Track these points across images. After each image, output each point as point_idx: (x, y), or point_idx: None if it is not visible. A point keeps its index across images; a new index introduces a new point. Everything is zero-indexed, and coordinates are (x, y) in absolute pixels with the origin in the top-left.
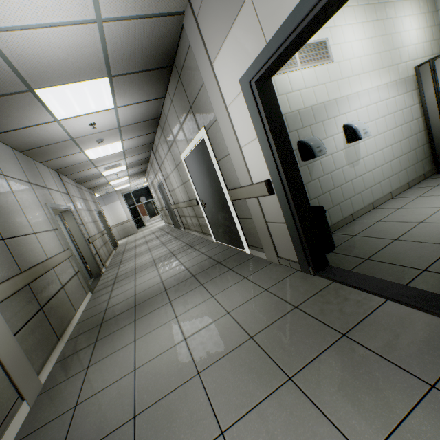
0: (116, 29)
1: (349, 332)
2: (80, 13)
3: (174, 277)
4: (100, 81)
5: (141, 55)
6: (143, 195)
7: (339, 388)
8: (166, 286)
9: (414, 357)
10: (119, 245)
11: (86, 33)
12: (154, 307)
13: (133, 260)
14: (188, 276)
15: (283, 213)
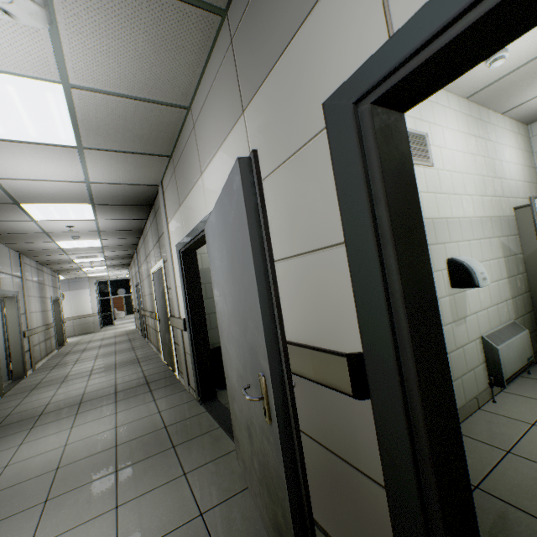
0: (101, 186)
1: (178, 445)
2: (74, 178)
3: (98, 391)
4: (84, 205)
5: (123, 198)
6: (123, 287)
7: (139, 475)
8: (84, 399)
9: (194, 459)
10: (68, 343)
11: (76, 185)
12: (58, 417)
13: (70, 366)
14: (111, 391)
15: (190, 347)
